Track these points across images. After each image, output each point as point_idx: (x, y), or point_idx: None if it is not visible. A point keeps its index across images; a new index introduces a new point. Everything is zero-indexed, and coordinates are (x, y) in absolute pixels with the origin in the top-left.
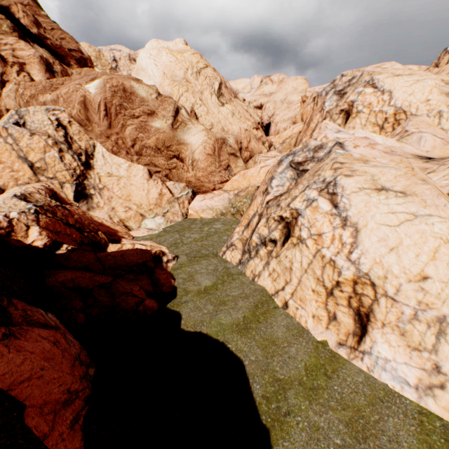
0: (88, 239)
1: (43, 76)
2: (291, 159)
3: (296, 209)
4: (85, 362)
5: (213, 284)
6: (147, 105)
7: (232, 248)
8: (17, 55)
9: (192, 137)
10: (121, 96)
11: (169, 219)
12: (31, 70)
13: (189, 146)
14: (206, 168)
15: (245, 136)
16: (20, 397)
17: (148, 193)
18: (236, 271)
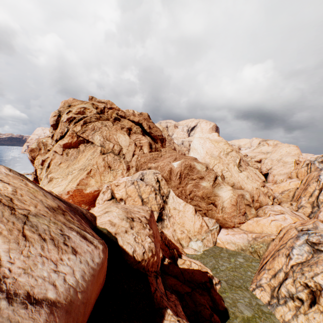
0: (171, 254)
1: (148, 150)
2: (306, 237)
3: (319, 283)
4: None
5: (252, 316)
6: (200, 173)
7: (261, 288)
8: (141, 142)
9: (223, 192)
10: (188, 169)
11: (205, 244)
12: (144, 148)
13: (220, 197)
14: (230, 212)
15: (255, 192)
16: None
17: (194, 223)
18: (266, 309)
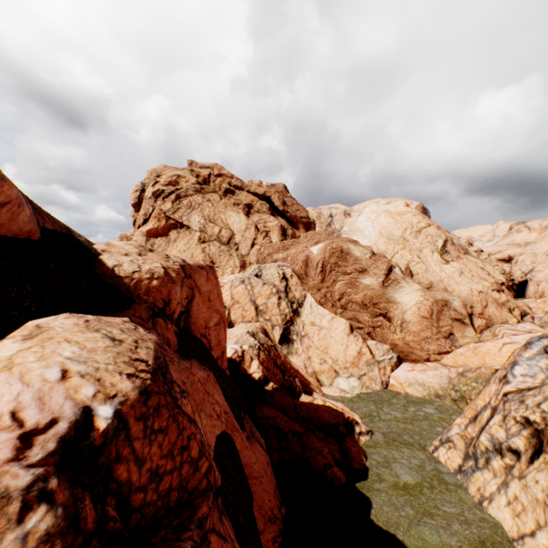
0: (286, 382)
1: (278, 239)
2: (546, 343)
3: None
4: (279, 498)
5: (416, 483)
6: (360, 263)
7: (448, 444)
8: (266, 225)
9: (404, 295)
10: (337, 256)
11: (364, 383)
12: (272, 235)
13: (399, 305)
14: (418, 331)
15: (478, 299)
16: (251, 488)
17: (346, 348)
18: (453, 480)
